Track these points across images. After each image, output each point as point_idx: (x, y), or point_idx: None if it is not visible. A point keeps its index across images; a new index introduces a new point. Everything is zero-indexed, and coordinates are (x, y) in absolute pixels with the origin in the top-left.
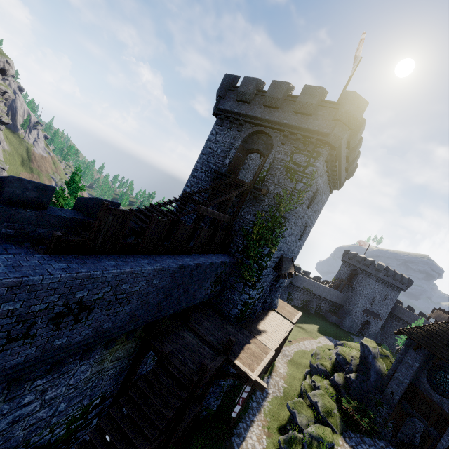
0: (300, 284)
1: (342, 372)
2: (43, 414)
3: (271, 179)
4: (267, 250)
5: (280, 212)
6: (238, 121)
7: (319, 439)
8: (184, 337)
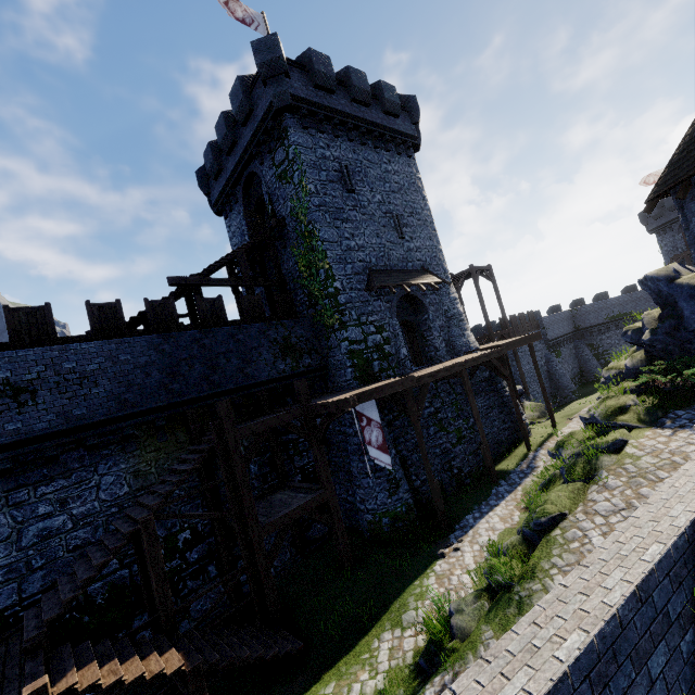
0: (596, 319)
1: (642, 349)
2: (87, 535)
3: (279, 205)
4: (322, 272)
5: (303, 223)
6: (232, 196)
7: (588, 450)
8: (252, 421)
